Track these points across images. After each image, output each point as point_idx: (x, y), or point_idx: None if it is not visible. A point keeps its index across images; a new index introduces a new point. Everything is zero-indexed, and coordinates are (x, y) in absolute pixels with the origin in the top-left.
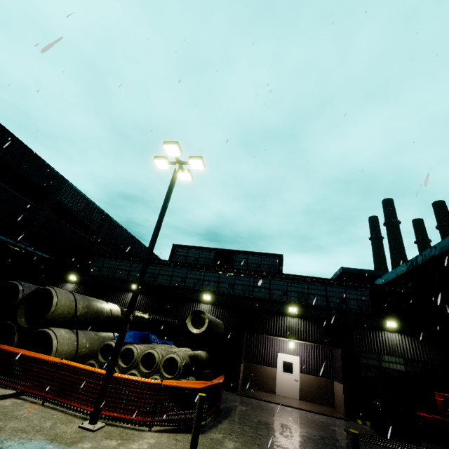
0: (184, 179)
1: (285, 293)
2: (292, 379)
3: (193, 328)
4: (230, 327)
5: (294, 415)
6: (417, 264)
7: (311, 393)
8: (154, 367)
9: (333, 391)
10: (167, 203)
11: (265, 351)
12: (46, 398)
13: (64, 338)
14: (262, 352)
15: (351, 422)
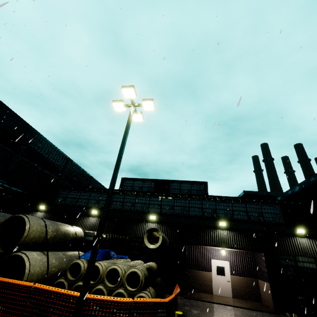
0: (136, 120)
1: (215, 211)
2: (225, 280)
3: (150, 244)
4: (173, 241)
5: (237, 314)
6: (310, 183)
7: (242, 291)
8: (118, 281)
9: (259, 288)
10: (126, 136)
11: (201, 259)
12: None
13: (36, 260)
14: (199, 259)
15: (282, 316)
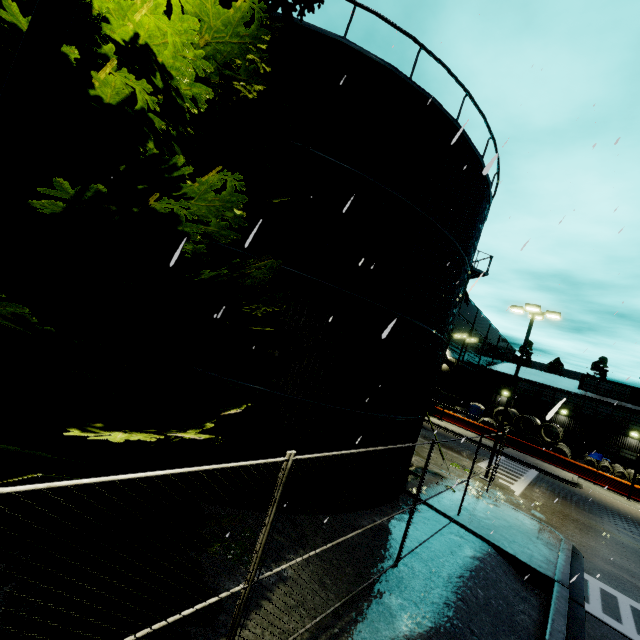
0: None
1: None
2: None
3: None
4: None
5: None
6: None
7: None
8: (626, 479)
9: None
10: None
11: None
12: (595, 483)
13: (568, 452)
14: None
15: None
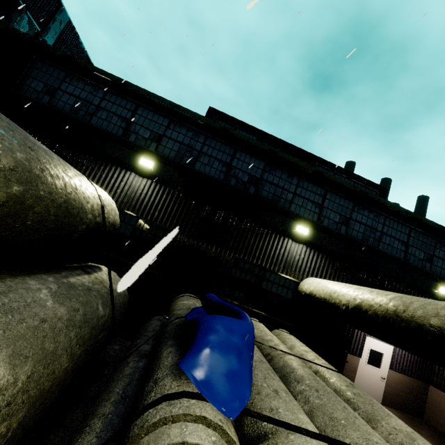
0: None
1: (430, 259)
2: (377, 375)
3: None
4: None
5: None
6: None
7: (399, 398)
8: None
9: (426, 398)
10: None
11: None
12: None
13: None
14: None
15: None
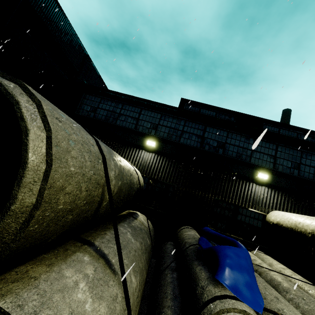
0: None
1: None
2: None
3: None
4: None
5: None
6: None
7: None
8: None
9: None
10: None
11: None
12: None
13: None
14: None
15: None
